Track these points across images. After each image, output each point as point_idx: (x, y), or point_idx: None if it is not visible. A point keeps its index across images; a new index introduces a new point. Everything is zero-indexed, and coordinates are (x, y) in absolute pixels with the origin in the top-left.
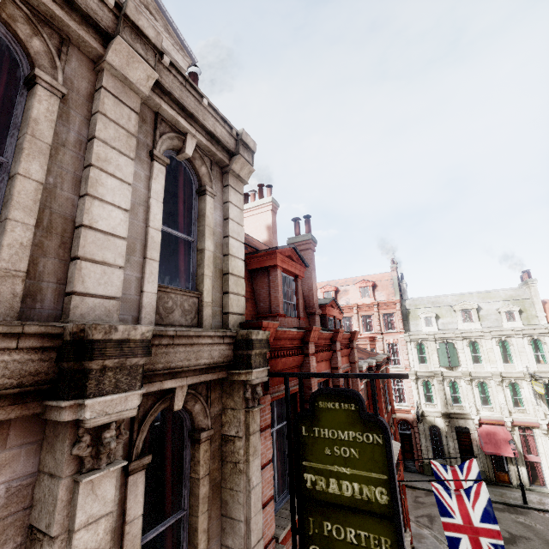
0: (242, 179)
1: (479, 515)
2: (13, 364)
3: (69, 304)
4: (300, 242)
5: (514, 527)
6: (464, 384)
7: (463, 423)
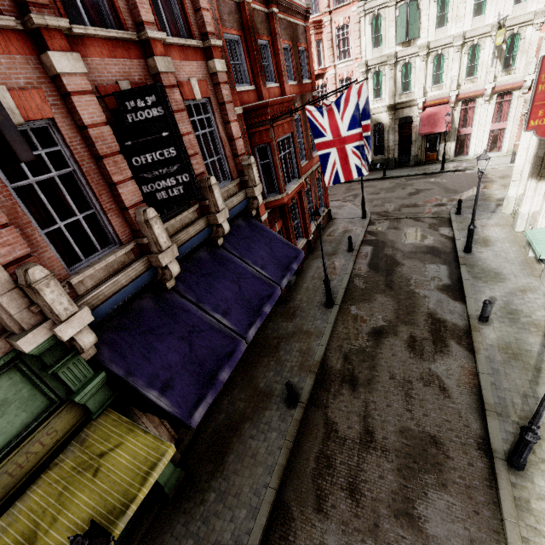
0: None
1: (346, 125)
2: None
3: None
4: None
5: (423, 186)
6: (419, 63)
7: (408, 112)
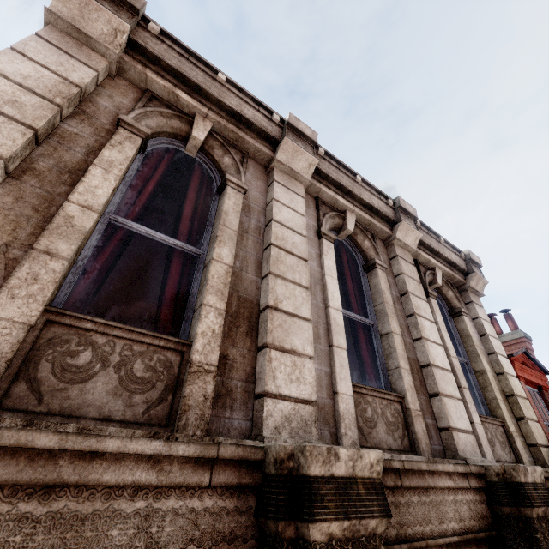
0: (478, 293)
1: None
2: (471, 505)
3: (451, 439)
4: (508, 341)
5: None
6: None
7: None
